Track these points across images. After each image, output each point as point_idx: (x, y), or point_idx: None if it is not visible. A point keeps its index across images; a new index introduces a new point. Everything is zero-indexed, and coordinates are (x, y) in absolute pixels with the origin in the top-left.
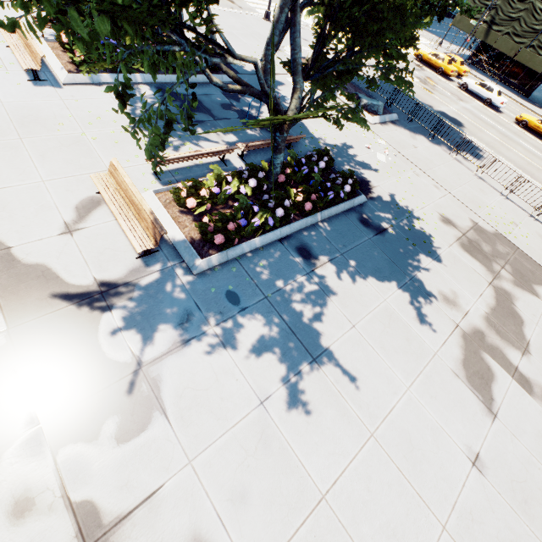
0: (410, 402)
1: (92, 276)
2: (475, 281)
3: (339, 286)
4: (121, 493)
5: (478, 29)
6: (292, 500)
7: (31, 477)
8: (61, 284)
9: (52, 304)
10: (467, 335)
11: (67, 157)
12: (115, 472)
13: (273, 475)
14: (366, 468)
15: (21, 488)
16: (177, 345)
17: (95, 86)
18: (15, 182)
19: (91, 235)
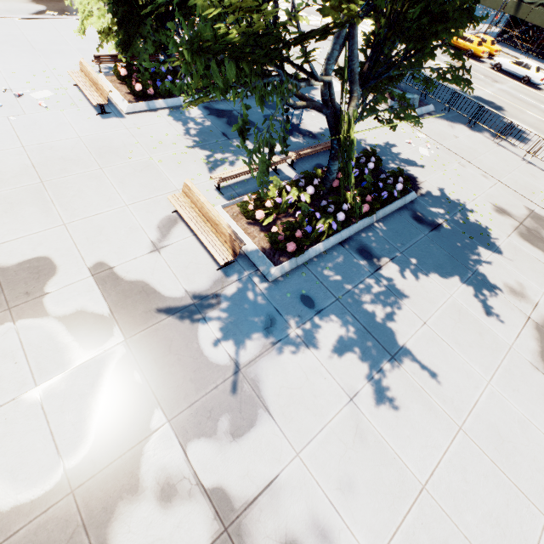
0: (492, 396)
1: (183, 288)
2: (540, 271)
3: (404, 284)
4: (244, 481)
5: (508, 4)
6: (395, 490)
7: (169, 467)
8: (159, 298)
9: (155, 316)
10: (541, 327)
11: (141, 181)
12: (236, 463)
13: (374, 466)
14: (459, 460)
15: (163, 476)
16: (266, 348)
17: (151, 113)
18: (105, 208)
19: (175, 252)
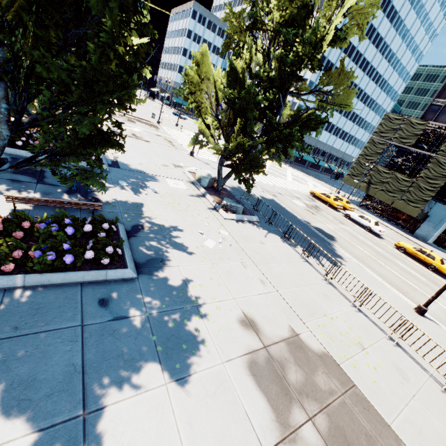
0: None
1: None
2: (233, 442)
3: None
4: None
5: (361, 185)
6: None
7: None
8: None
9: None
10: None
11: None
12: None
13: None
14: None
15: None
16: None
17: None
18: None
19: None
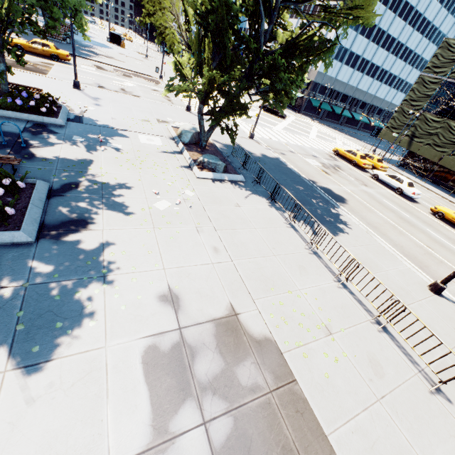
0: None
1: None
2: (67, 451)
3: None
4: None
5: (402, 140)
6: None
7: None
8: None
9: None
10: None
11: None
12: None
13: None
14: None
15: None
16: None
17: None
18: None
19: None
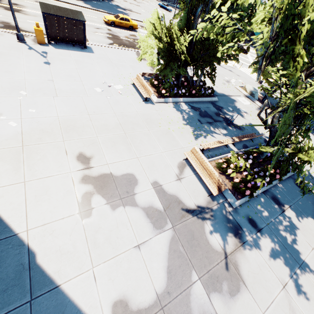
0: None
1: (194, 203)
2: None
3: (298, 223)
4: None
5: None
6: None
7: (203, 305)
8: (184, 206)
9: (184, 216)
10: None
11: (166, 140)
12: (234, 311)
13: None
14: None
15: (201, 310)
16: (238, 246)
17: (165, 103)
18: (153, 152)
19: (187, 182)
